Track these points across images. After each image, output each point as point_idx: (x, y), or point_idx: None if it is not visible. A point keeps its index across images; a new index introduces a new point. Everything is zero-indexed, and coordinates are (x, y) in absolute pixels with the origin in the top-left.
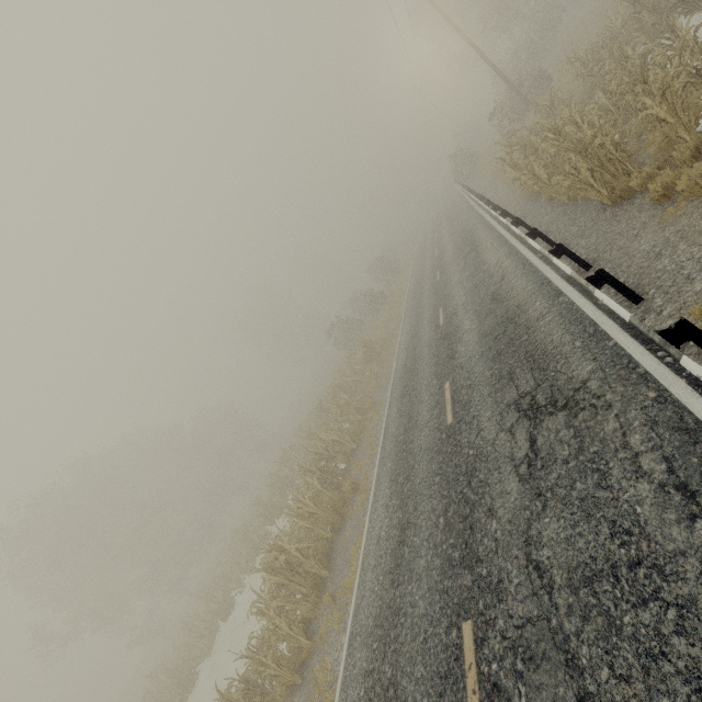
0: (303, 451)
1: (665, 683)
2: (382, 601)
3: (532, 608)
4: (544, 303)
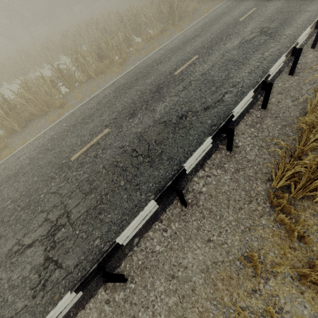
0: (97, 33)
1: None
2: None
3: None
4: (154, 181)
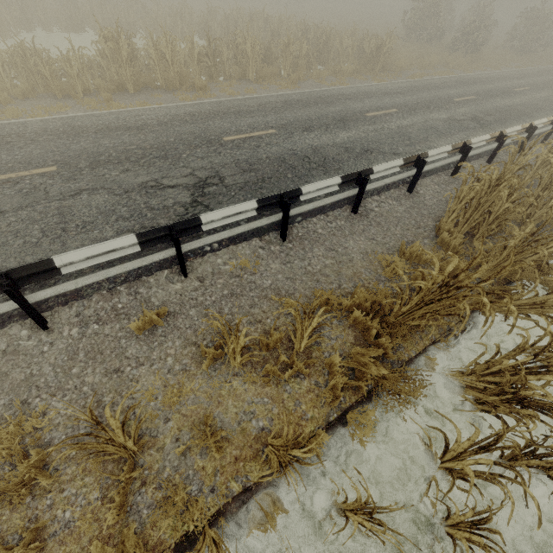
0: (264, 33)
1: (4, 237)
2: (89, 127)
3: (54, 193)
4: None
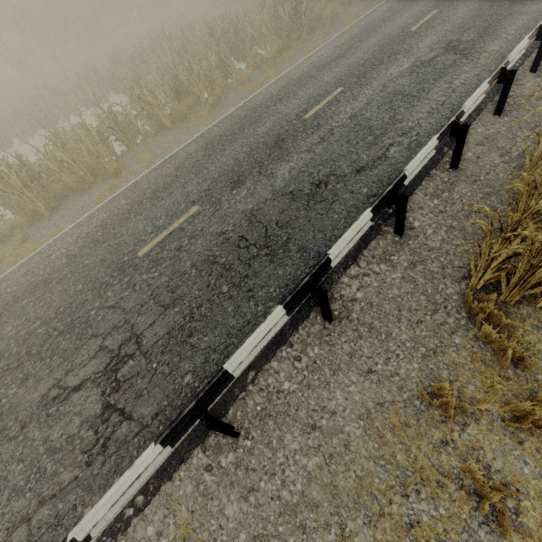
0: (172, 56)
1: None
2: None
3: None
4: (277, 284)
